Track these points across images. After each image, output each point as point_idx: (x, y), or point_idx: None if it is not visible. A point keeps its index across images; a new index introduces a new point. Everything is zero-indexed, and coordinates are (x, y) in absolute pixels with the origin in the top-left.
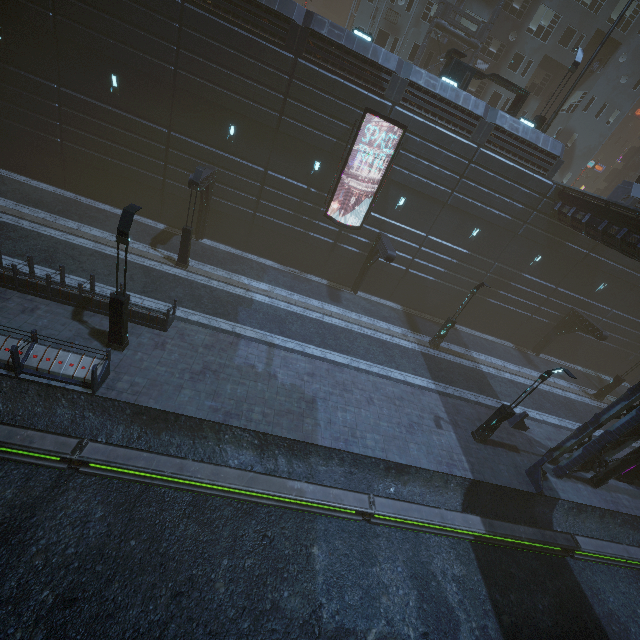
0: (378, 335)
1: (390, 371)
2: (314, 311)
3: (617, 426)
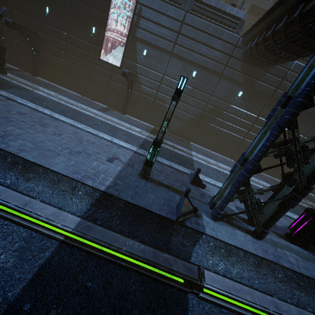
0: (116, 125)
1: (102, 134)
2: (77, 107)
3: (255, 153)
